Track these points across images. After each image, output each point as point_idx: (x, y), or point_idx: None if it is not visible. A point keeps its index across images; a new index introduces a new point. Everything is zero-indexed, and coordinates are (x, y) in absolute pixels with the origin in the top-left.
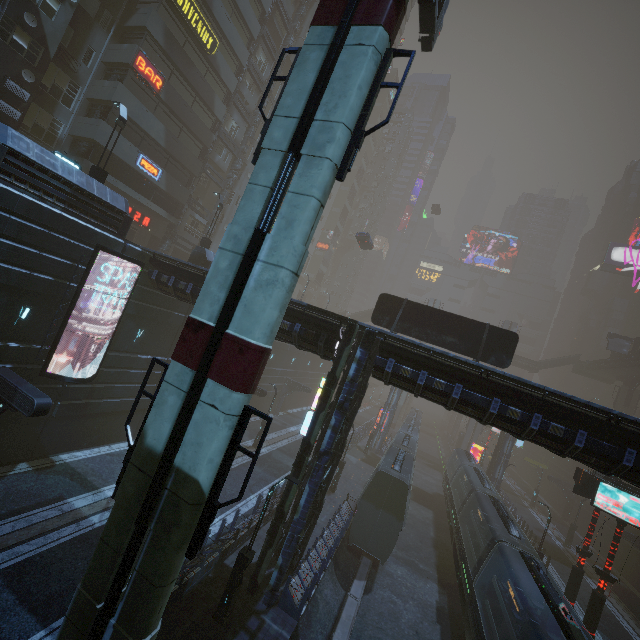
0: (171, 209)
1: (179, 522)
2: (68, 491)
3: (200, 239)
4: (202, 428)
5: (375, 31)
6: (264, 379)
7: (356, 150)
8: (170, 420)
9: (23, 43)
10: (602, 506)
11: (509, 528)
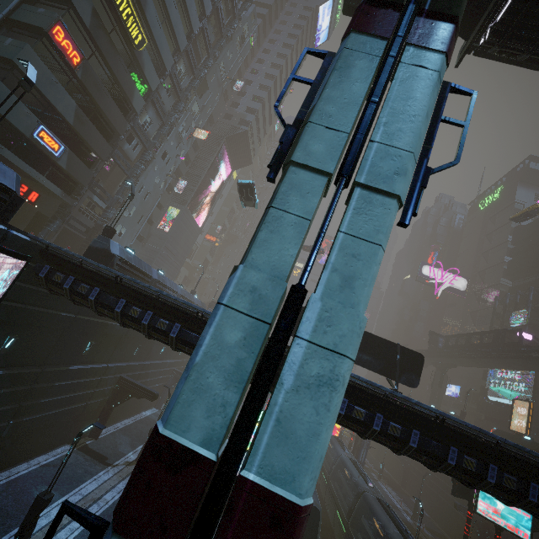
0: (68, 188)
1: None
2: None
3: (96, 222)
4: None
5: (438, 57)
6: (152, 374)
7: (422, 190)
8: None
9: None
10: (484, 513)
11: None
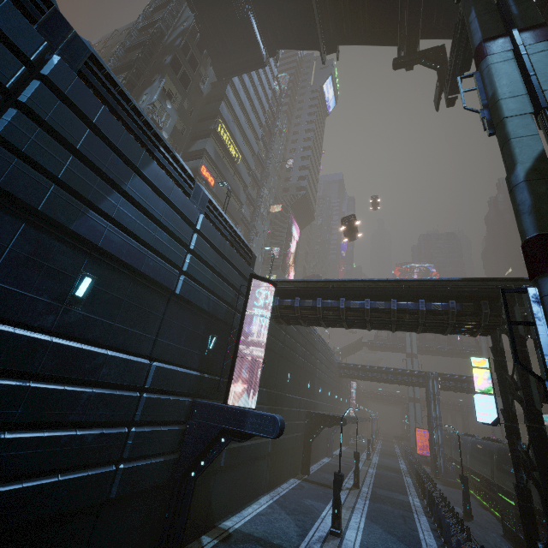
0: None
1: None
2: None
3: None
4: None
5: None
6: None
7: None
8: None
9: None
10: None
11: None
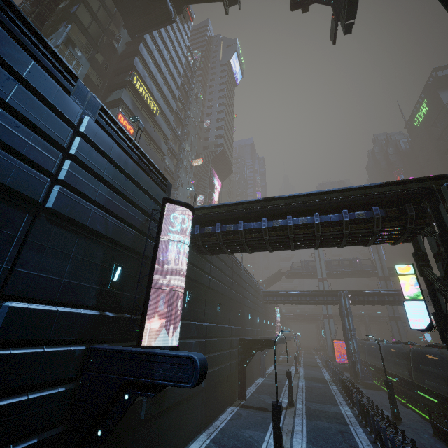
0: None
1: None
2: None
3: None
4: None
5: None
6: None
7: None
8: None
9: None
10: None
11: None
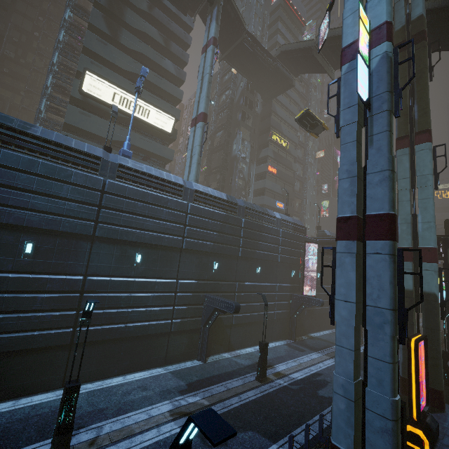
0: None
1: (434, 307)
2: (329, 344)
3: None
4: (426, 277)
5: (426, 144)
6: None
7: (438, 179)
8: (410, 279)
9: (240, 183)
10: None
11: None
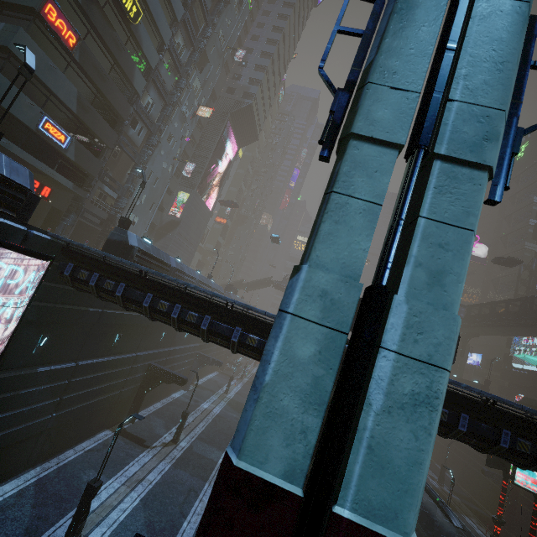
0: (79, 180)
1: None
2: None
3: (109, 213)
4: None
5: None
6: (178, 359)
7: (513, 157)
8: None
9: None
10: (522, 484)
11: (451, 518)
